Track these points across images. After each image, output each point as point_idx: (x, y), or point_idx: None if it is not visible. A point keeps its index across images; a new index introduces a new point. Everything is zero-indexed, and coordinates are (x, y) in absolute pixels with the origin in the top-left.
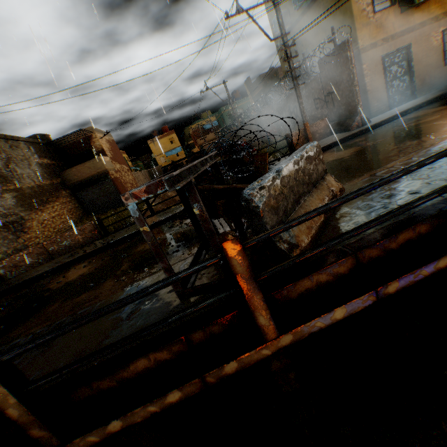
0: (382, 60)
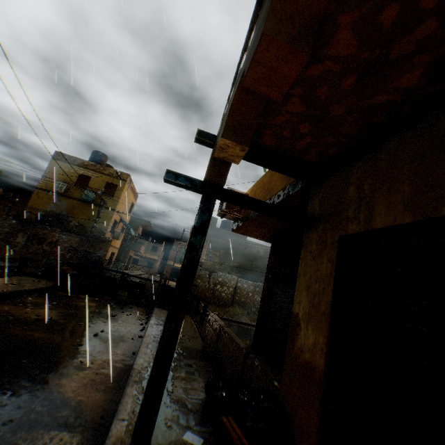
0: None
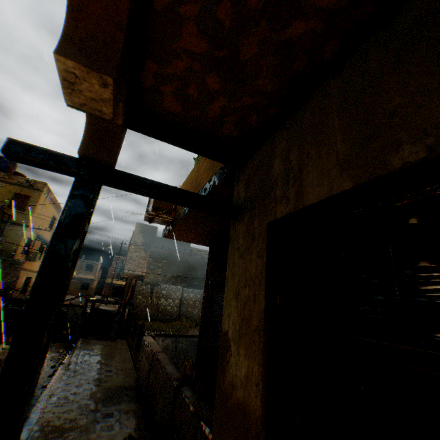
0: None
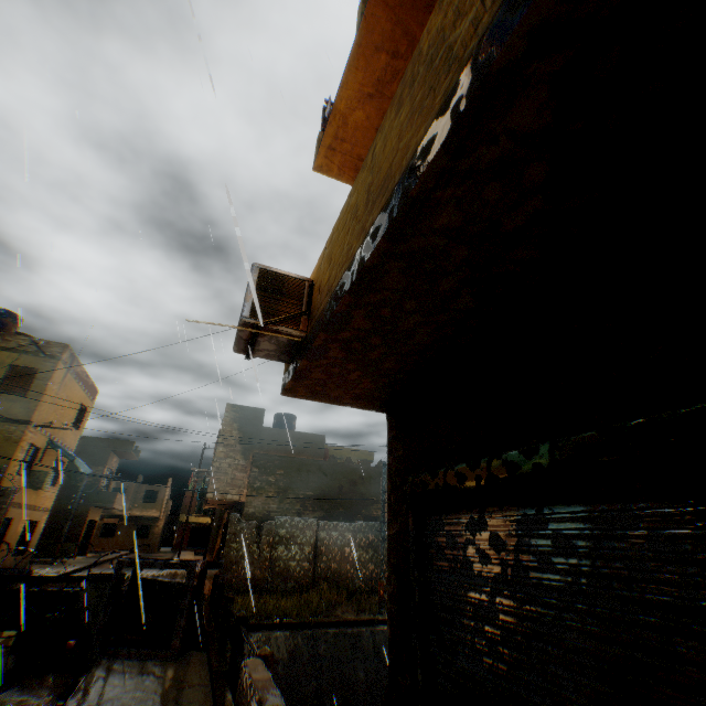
0: None
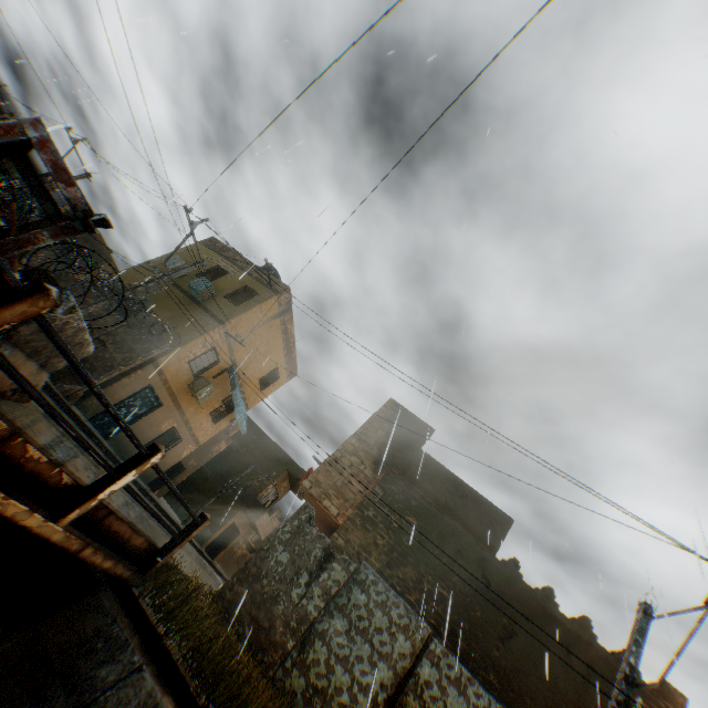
0: (148, 387)
